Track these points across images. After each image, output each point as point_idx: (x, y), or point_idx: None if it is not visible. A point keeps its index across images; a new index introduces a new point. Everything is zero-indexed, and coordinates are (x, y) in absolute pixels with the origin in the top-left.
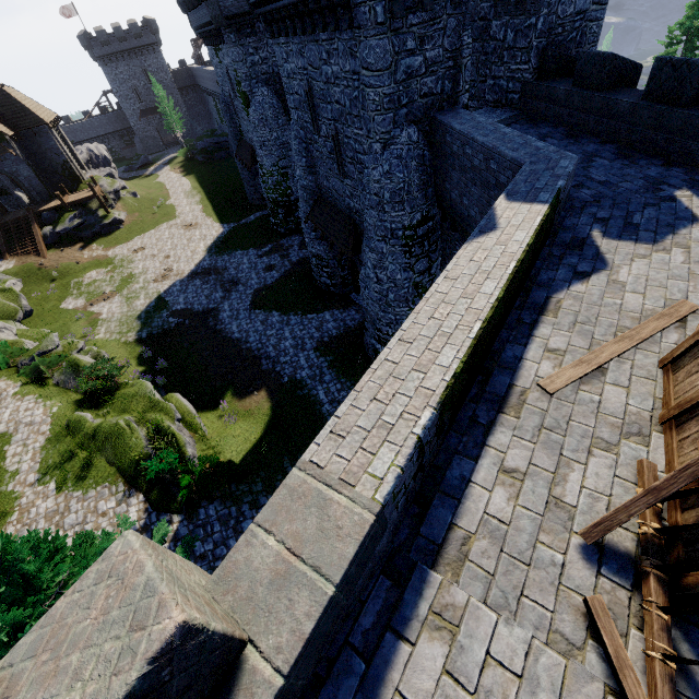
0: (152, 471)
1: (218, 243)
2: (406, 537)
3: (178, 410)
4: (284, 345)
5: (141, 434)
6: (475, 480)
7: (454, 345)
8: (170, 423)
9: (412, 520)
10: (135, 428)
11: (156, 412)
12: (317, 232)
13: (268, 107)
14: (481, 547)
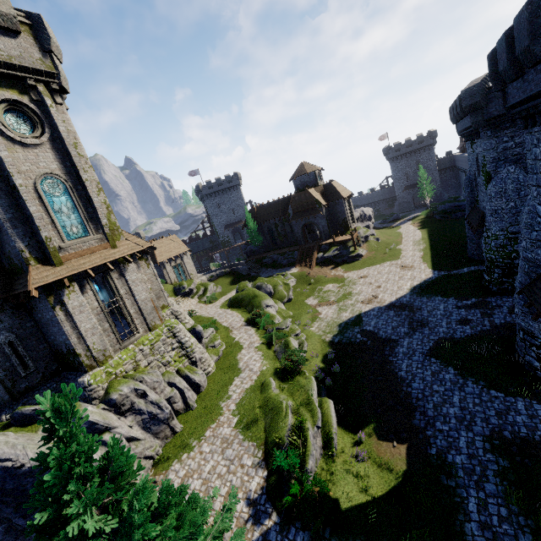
0: (277, 460)
1: (423, 285)
2: None
3: (324, 416)
4: (446, 410)
5: (289, 421)
6: None
7: None
8: (311, 426)
9: None
10: (288, 414)
11: (307, 409)
12: (533, 306)
13: (510, 181)
14: None
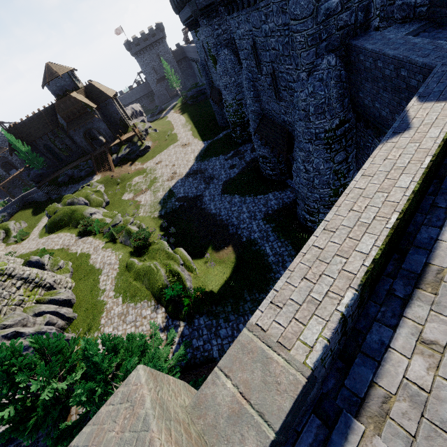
0: (168, 295)
1: (201, 153)
2: (332, 386)
3: (181, 258)
4: (242, 217)
5: (162, 272)
6: (394, 346)
7: (373, 234)
8: (177, 266)
9: (337, 372)
10: (159, 269)
11: (170, 259)
12: (262, 140)
13: (228, 62)
14: (401, 408)
